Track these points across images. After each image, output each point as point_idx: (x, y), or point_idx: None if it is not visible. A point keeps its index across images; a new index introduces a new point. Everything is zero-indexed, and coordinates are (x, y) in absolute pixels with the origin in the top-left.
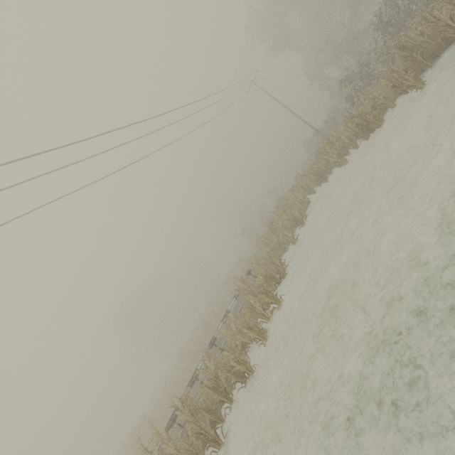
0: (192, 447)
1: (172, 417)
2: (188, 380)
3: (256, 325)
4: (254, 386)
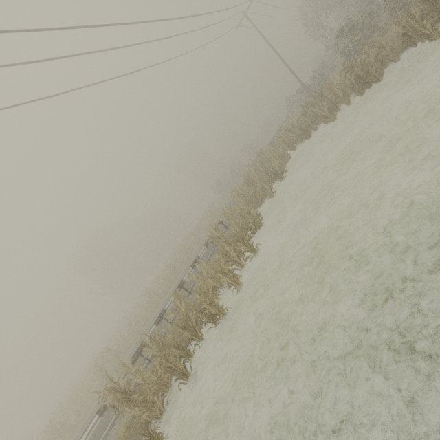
0: (159, 379)
1: (137, 351)
2: (152, 318)
3: (230, 271)
4: (223, 326)
